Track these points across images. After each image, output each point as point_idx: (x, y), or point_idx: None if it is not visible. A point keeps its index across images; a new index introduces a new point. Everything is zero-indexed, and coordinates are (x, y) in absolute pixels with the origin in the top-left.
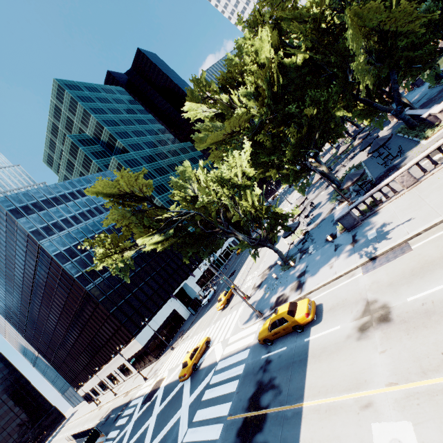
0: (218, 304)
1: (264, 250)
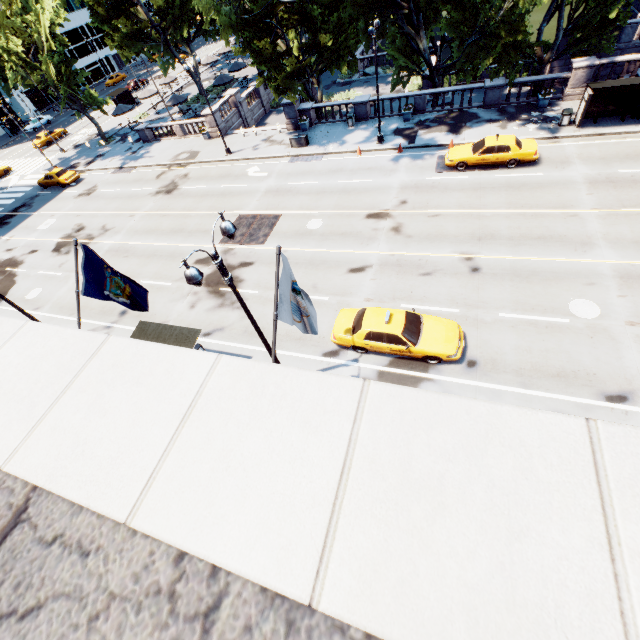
0: (35, 142)
1: None
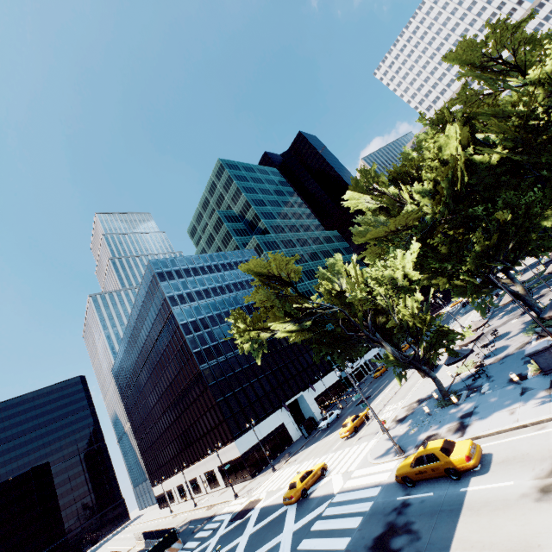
0: (342, 430)
1: (414, 379)
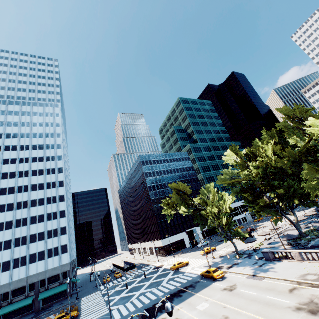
0: (201, 251)
1: None
